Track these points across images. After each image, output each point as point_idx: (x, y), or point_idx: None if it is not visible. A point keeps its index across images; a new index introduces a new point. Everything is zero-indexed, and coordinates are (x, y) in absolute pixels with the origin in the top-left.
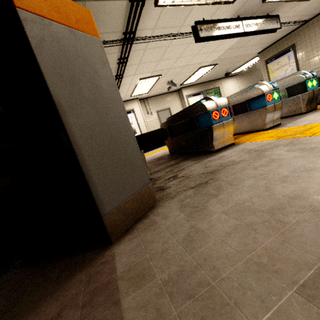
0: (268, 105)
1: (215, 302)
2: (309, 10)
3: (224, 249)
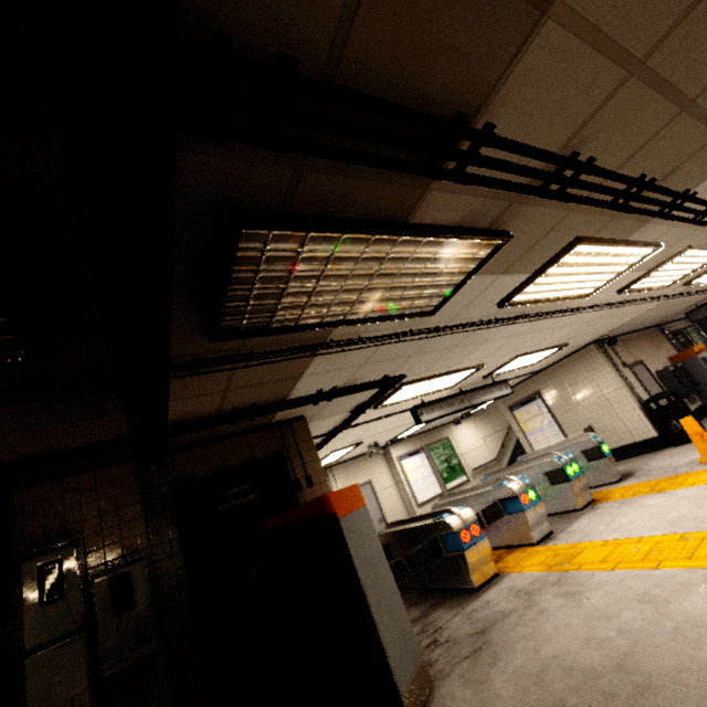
0: (526, 509)
1: None
2: (539, 365)
3: None
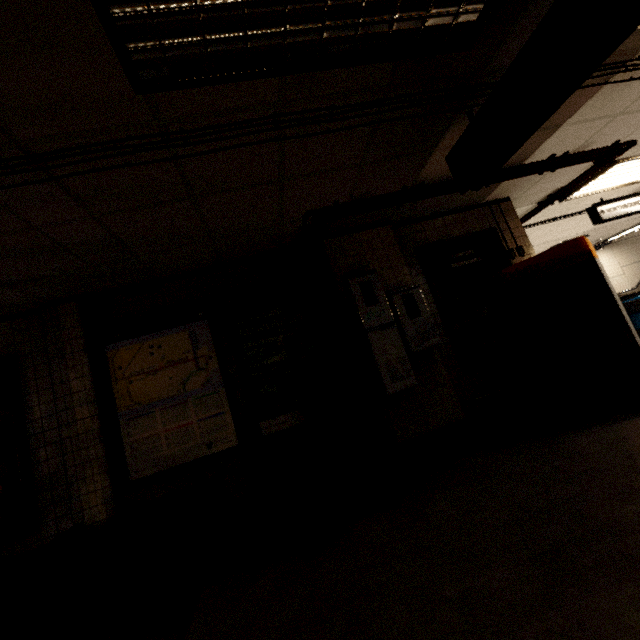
0: None
1: None
2: None
3: None
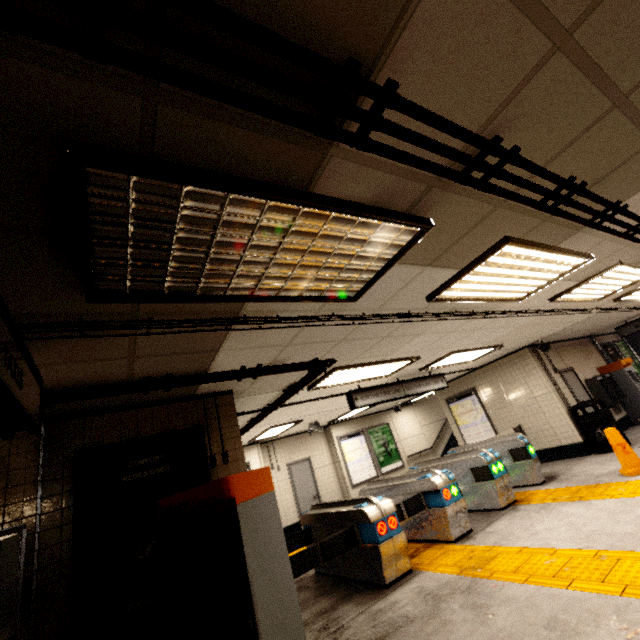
0: (447, 505)
1: None
2: (476, 363)
3: None
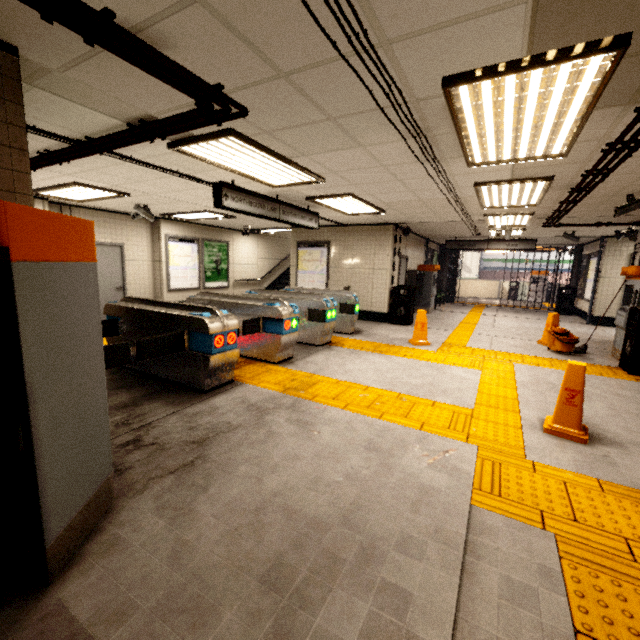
0: (285, 334)
1: (204, 608)
2: (347, 219)
3: (213, 560)
